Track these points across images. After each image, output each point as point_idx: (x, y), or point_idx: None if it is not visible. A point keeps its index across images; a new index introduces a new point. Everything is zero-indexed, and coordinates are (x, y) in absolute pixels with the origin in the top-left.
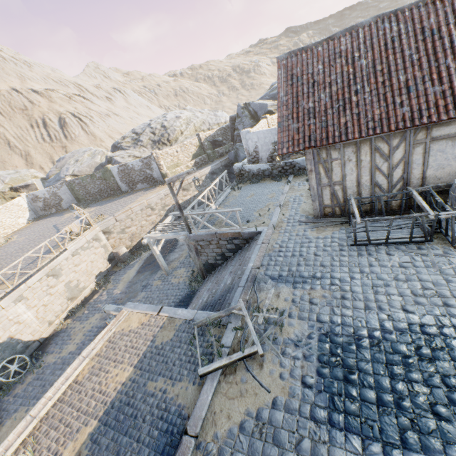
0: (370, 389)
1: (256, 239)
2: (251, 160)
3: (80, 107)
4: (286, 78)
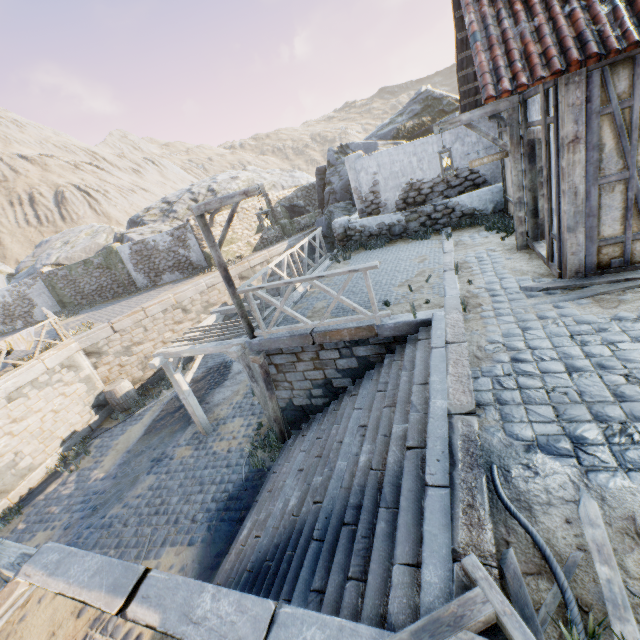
0: None
1: (420, 338)
2: (364, 210)
3: (91, 178)
4: None
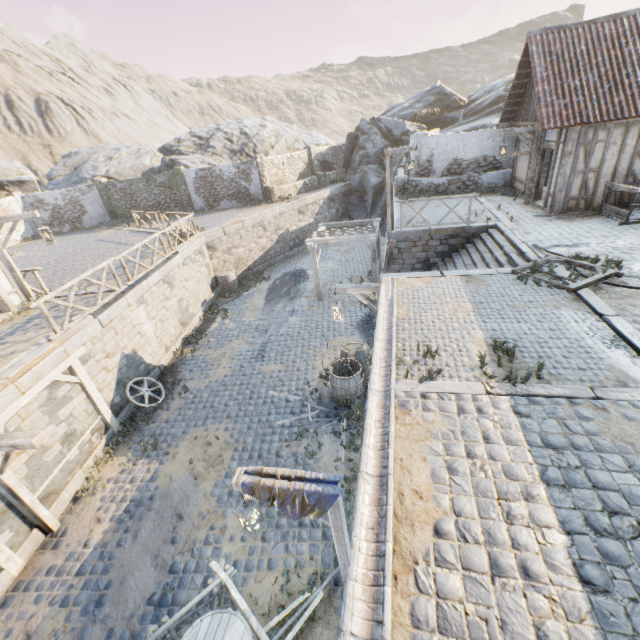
0: None
1: (492, 232)
2: (419, 173)
3: (71, 91)
4: (542, 54)
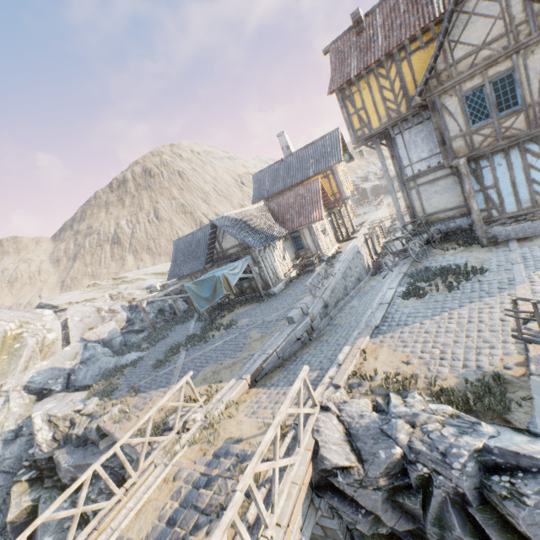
0: None
1: None
2: None
3: None
4: None
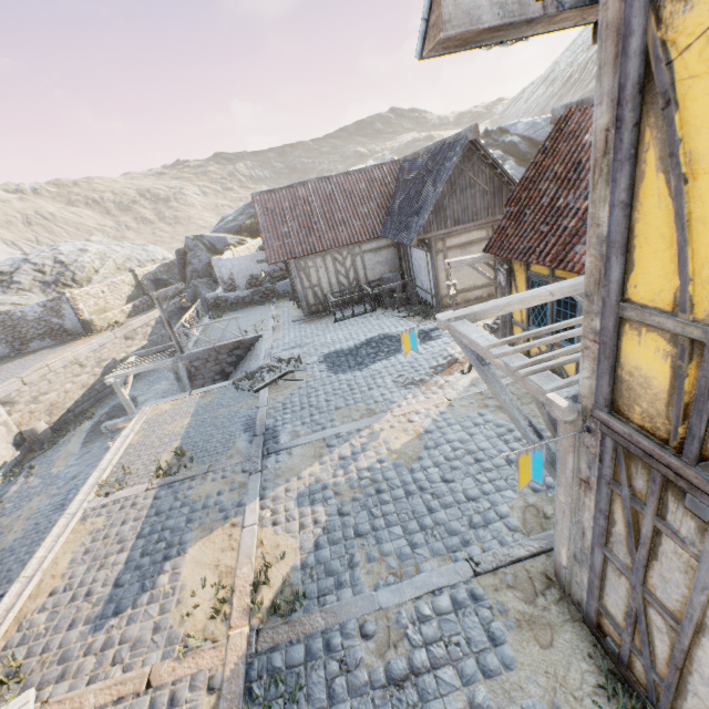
0: (352, 360)
1: (260, 341)
2: (227, 289)
3: None
4: (263, 210)
